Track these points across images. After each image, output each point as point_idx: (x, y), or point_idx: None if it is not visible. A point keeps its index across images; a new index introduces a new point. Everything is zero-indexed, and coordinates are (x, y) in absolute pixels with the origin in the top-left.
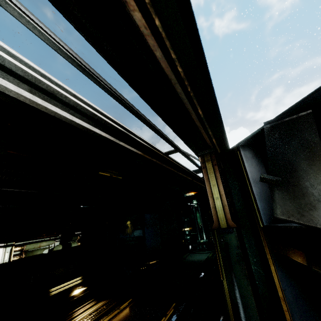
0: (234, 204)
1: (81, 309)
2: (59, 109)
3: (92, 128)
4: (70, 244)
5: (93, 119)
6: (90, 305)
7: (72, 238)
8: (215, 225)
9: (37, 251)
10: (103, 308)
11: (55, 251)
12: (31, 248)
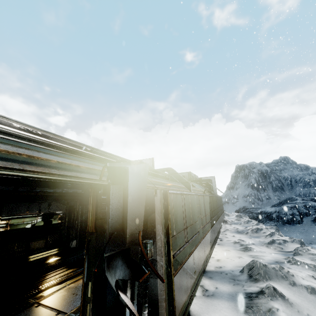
0: (106, 218)
1: (53, 273)
2: (17, 139)
3: (47, 148)
4: (51, 221)
5: (44, 144)
6: (61, 271)
7: (53, 217)
8: (88, 230)
9: (20, 225)
10: (70, 274)
11: (37, 226)
12: (15, 222)
